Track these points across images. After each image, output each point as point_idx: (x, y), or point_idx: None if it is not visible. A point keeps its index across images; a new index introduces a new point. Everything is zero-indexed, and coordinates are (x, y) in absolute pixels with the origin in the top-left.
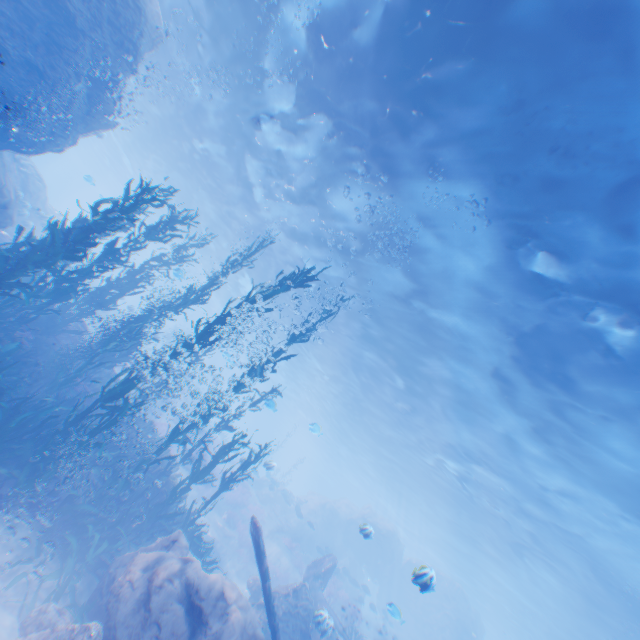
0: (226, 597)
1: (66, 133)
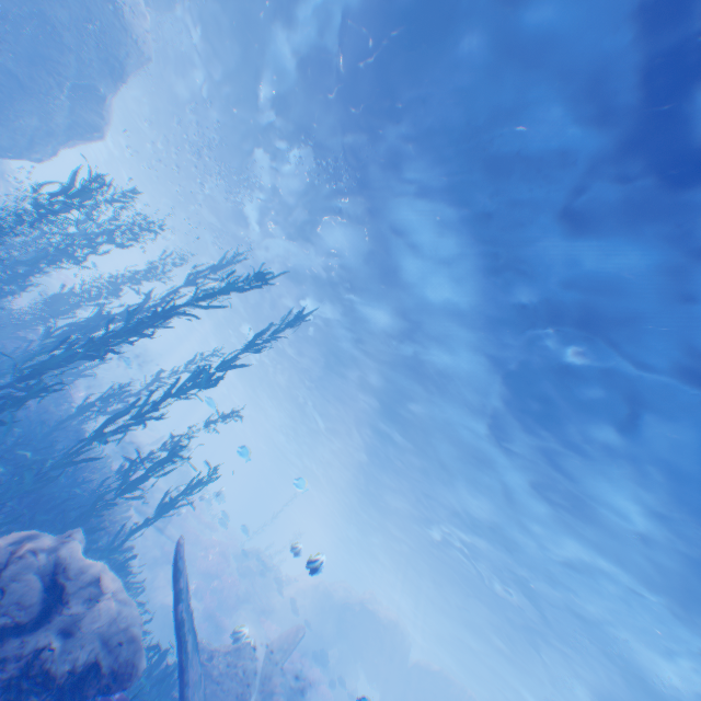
0: (101, 584)
1: (46, 143)
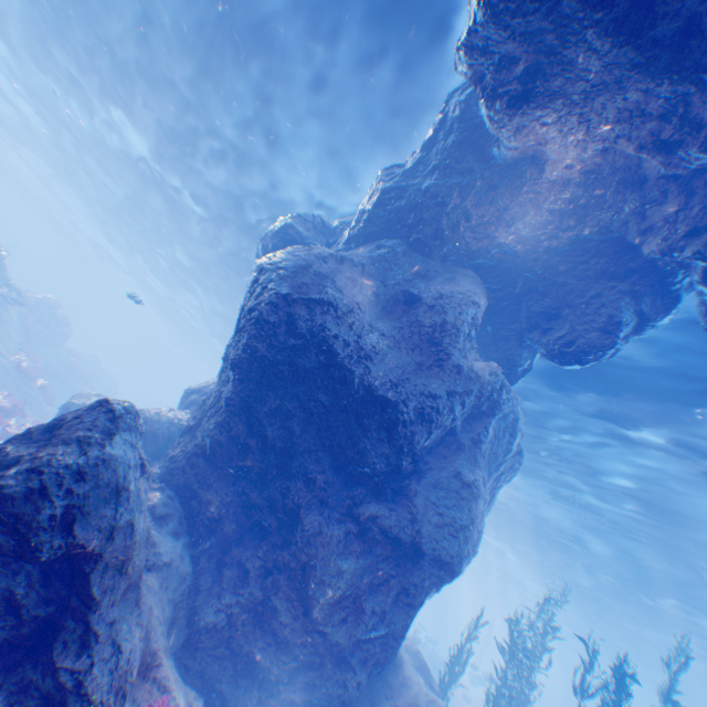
0: None
1: None
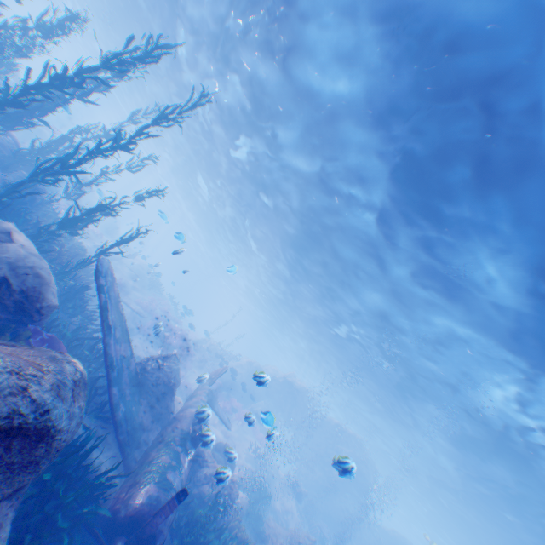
0: (12, 237)
1: None
